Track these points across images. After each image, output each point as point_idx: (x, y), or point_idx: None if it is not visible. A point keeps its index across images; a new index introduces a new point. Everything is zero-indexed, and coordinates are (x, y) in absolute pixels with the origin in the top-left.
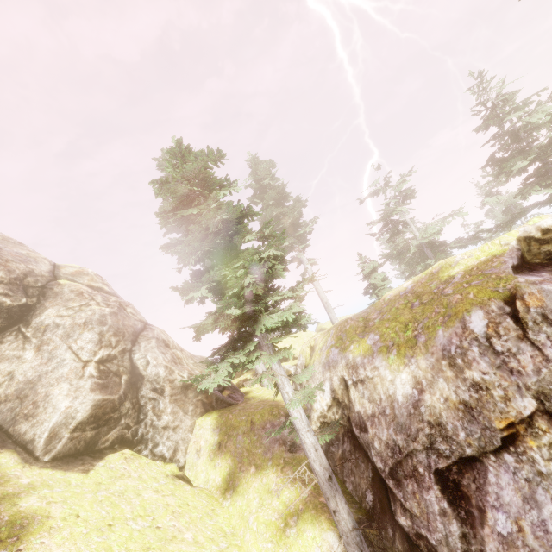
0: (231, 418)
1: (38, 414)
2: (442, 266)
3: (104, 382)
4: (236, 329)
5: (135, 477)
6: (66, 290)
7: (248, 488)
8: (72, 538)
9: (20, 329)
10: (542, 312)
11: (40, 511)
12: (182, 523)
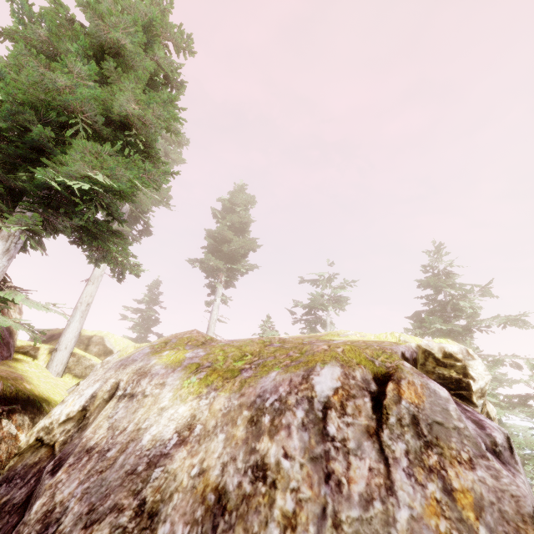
0: None
1: None
2: (331, 332)
3: None
4: None
5: None
6: None
7: None
8: None
9: None
10: (415, 413)
11: None
12: None
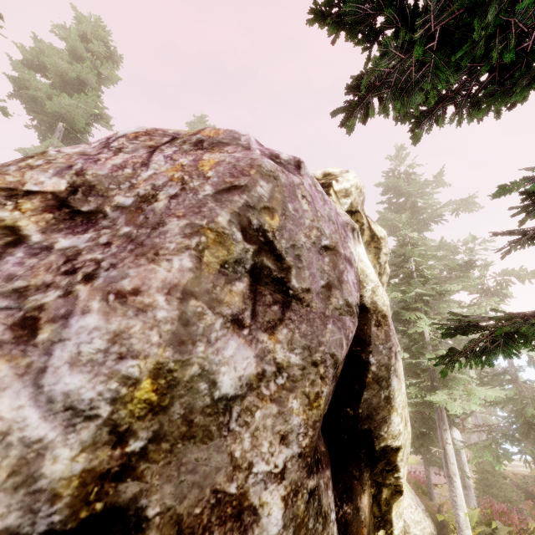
0: None
1: None
2: None
3: None
4: None
5: None
6: None
7: None
8: None
9: None
10: (204, 139)
11: None
12: None
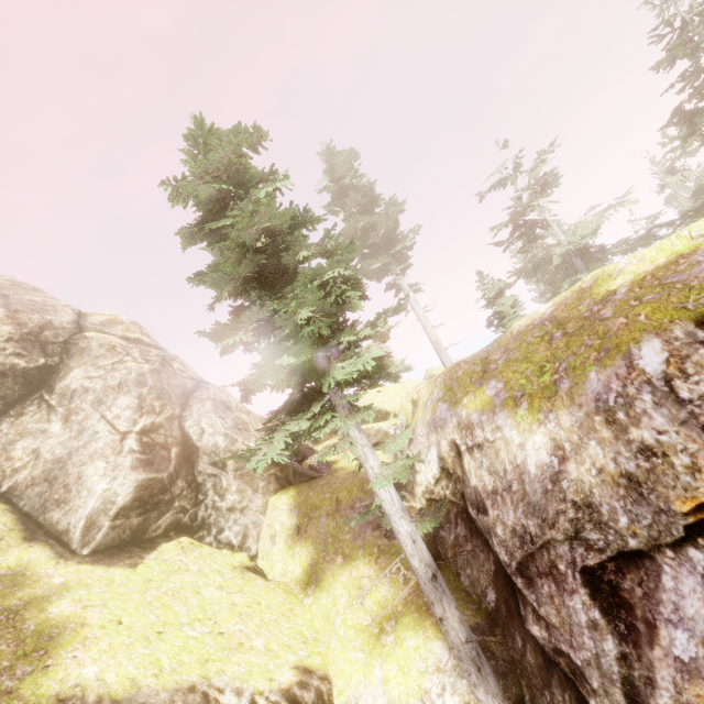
0: (312, 496)
1: (71, 499)
2: (598, 277)
3: (149, 457)
4: (298, 385)
5: (195, 571)
6: (95, 344)
7: (334, 583)
8: (112, 651)
9: (42, 396)
10: None
11: (73, 618)
12: (251, 628)
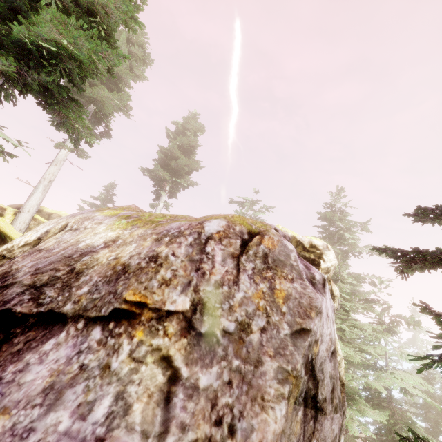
0: None
1: None
2: None
3: None
4: None
5: None
6: None
7: None
8: None
9: None
10: (267, 252)
11: None
12: None
